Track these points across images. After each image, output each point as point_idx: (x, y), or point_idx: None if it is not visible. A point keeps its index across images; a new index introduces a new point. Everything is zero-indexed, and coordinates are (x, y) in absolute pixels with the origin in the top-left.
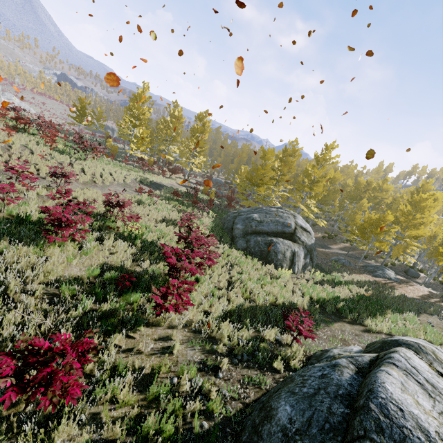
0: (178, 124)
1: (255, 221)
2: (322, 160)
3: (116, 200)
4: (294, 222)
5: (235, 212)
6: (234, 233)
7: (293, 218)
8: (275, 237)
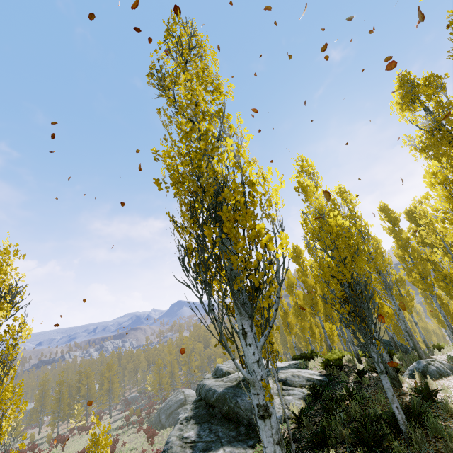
0: (90, 381)
1: (168, 408)
2: (187, 348)
3: (114, 441)
4: (184, 395)
5: (157, 411)
6: (162, 422)
7: (183, 393)
8: (179, 408)
